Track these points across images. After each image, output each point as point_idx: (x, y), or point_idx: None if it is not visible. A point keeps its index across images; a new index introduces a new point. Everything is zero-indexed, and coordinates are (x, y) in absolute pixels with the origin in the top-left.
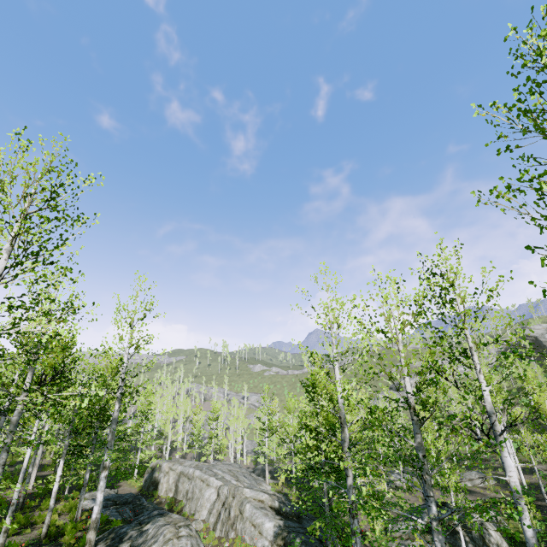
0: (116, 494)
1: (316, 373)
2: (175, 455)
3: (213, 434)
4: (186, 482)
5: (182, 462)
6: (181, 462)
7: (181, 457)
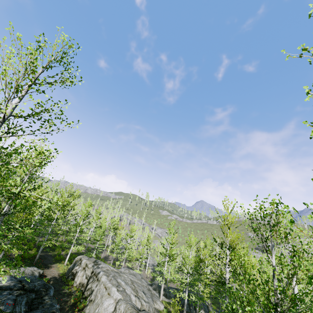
0: (33, 277)
1: (226, 217)
2: (102, 254)
3: (127, 247)
4: (95, 282)
5: (97, 263)
6: (96, 263)
7: (106, 256)
